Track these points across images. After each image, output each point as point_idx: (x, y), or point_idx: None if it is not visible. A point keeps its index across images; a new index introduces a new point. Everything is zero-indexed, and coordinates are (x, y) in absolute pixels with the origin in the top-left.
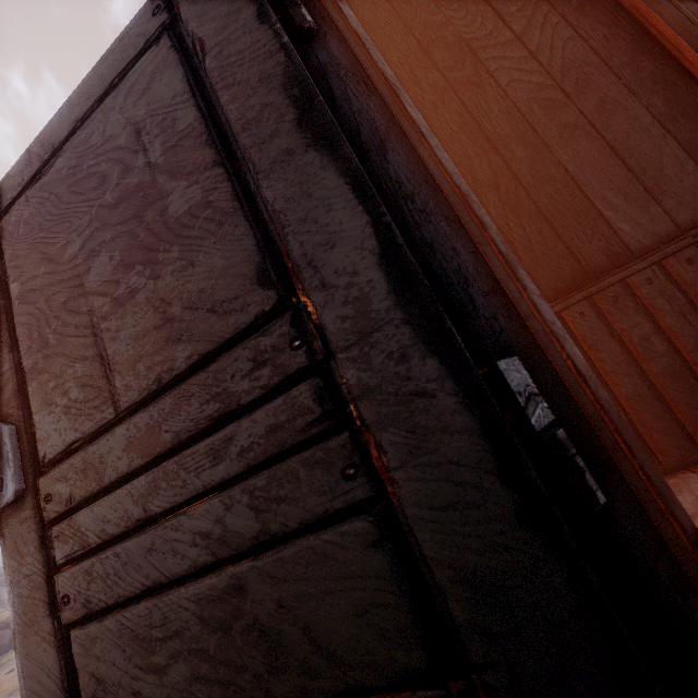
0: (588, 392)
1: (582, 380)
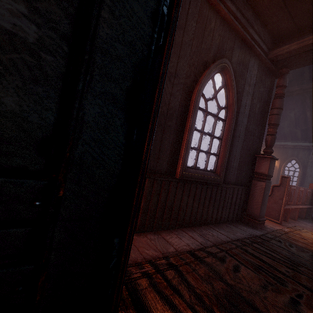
0: (128, 257)
1: (129, 252)
